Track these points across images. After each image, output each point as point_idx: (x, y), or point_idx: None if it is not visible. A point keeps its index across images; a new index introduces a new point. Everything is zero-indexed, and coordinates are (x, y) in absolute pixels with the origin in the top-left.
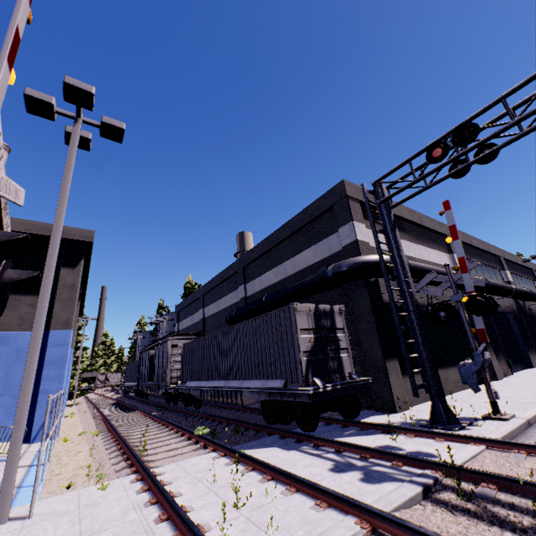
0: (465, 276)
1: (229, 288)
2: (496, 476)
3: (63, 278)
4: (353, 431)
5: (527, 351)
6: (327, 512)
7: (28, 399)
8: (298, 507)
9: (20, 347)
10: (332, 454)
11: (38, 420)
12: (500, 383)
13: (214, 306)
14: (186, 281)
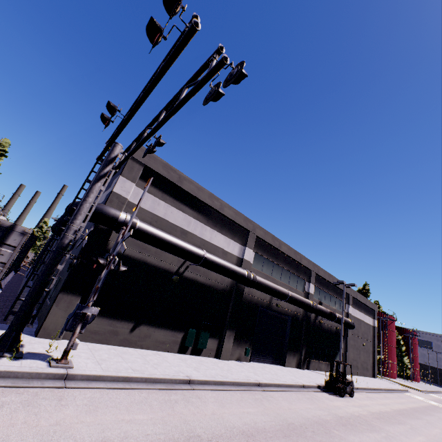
0: (120, 241)
1: None
2: None
3: None
4: None
5: (287, 351)
6: None
7: None
8: None
9: None
10: None
11: None
12: (211, 360)
13: None
14: None
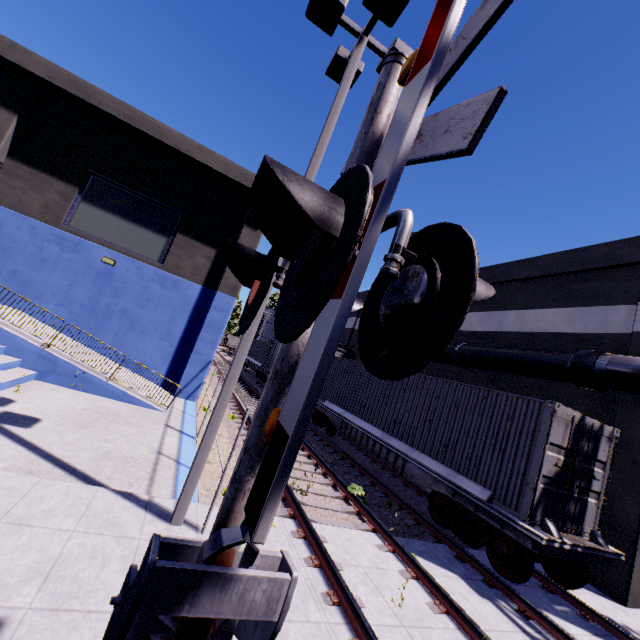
0: None
1: None
2: None
3: (242, 238)
4: (569, 611)
5: None
6: None
7: (227, 403)
8: None
9: (187, 297)
10: None
11: (186, 377)
12: None
13: None
14: None
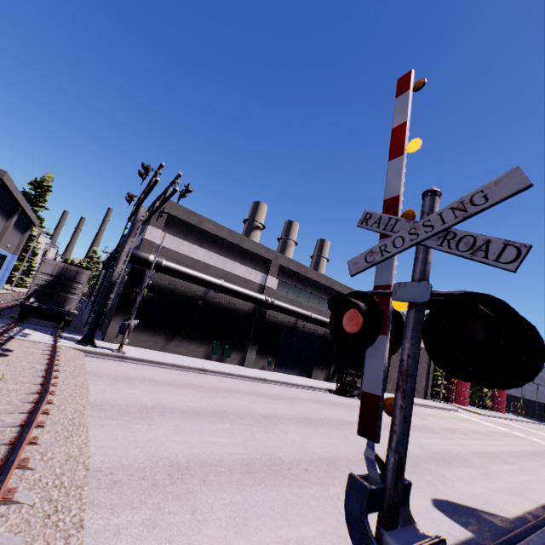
0: (148, 278)
1: None
2: None
3: None
4: (48, 332)
5: (314, 366)
6: None
7: None
8: None
9: None
10: None
11: None
12: (234, 366)
13: None
14: None
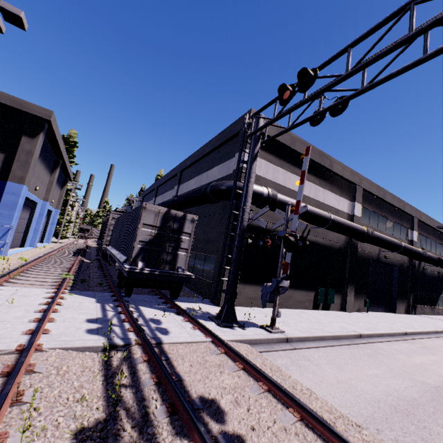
0: (295, 217)
1: (171, 186)
2: (153, 353)
3: (23, 144)
4: (163, 306)
5: (396, 299)
6: (24, 336)
7: None
8: (17, 328)
9: None
10: (114, 312)
11: None
12: (342, 314)
13: (161, 198)
14: (157, 174)
